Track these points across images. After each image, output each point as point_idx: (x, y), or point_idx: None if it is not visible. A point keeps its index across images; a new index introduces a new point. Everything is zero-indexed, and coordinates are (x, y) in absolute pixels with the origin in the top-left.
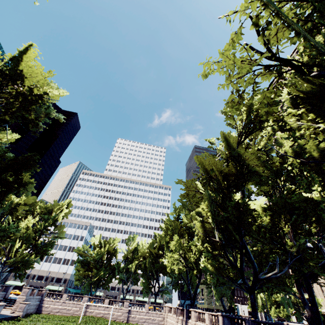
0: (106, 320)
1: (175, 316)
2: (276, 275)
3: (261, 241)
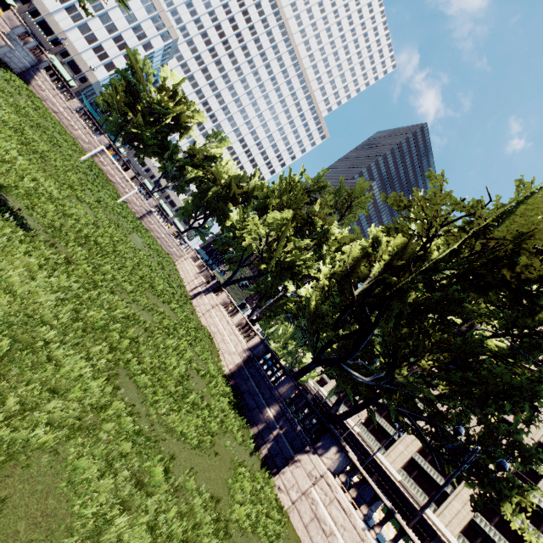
0: (116, 191)
1: (197, 270)
2: (357, 378)
3: (383, 341)
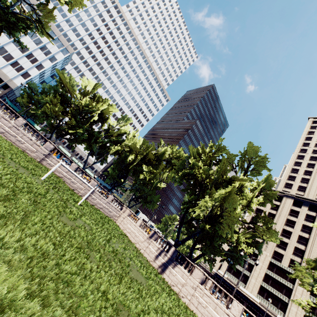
0: (66, 185)
1: (144, 232)
2: None
3: None
